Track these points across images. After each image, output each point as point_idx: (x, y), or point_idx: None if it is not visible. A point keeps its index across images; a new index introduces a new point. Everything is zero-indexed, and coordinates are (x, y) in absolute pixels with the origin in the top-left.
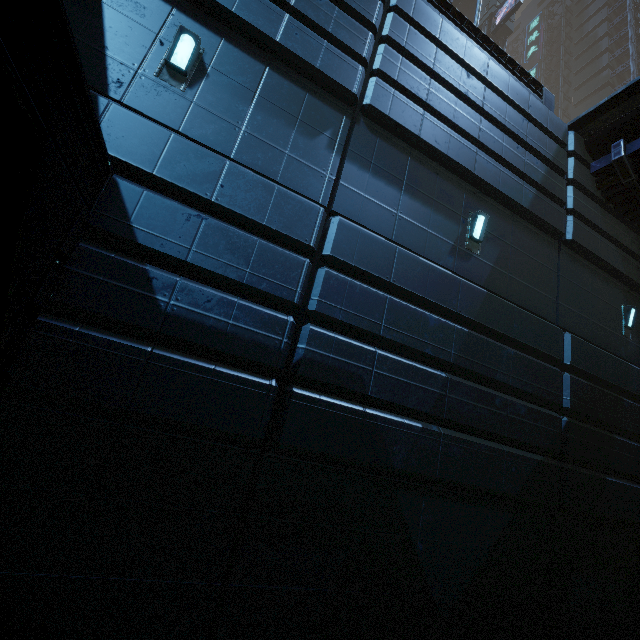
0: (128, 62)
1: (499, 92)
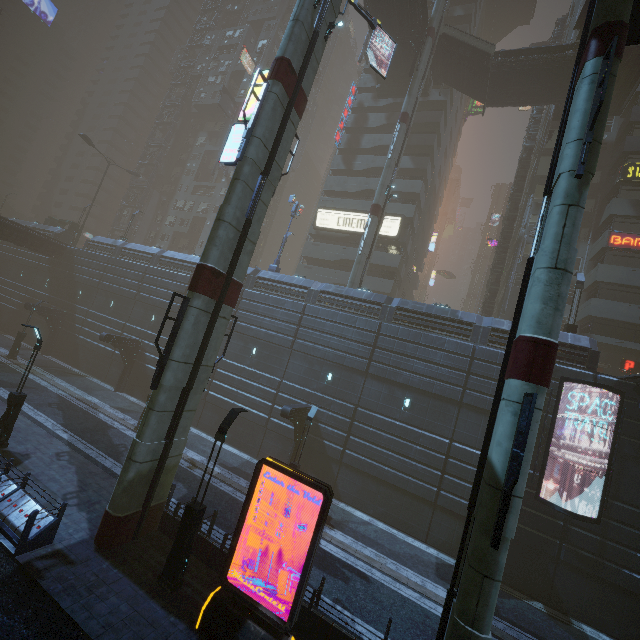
0: None
1: None
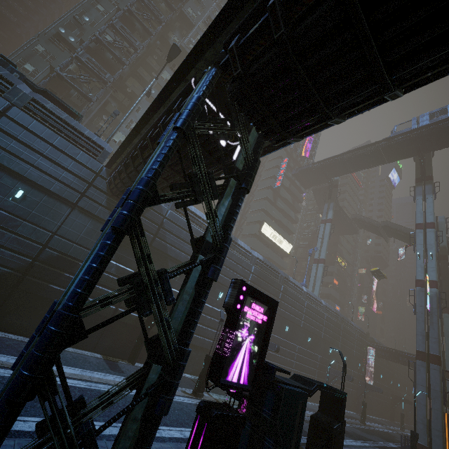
0: None
1: (60, 149)
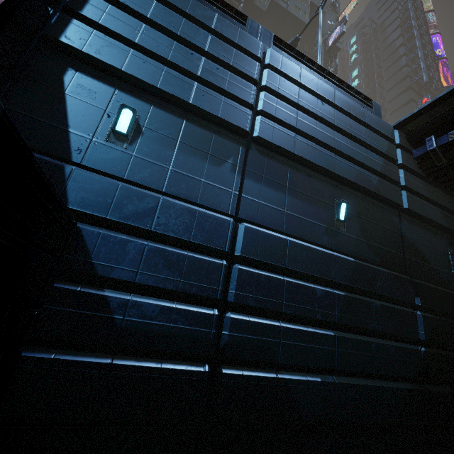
0: (85, 134)
1: (344, 111)
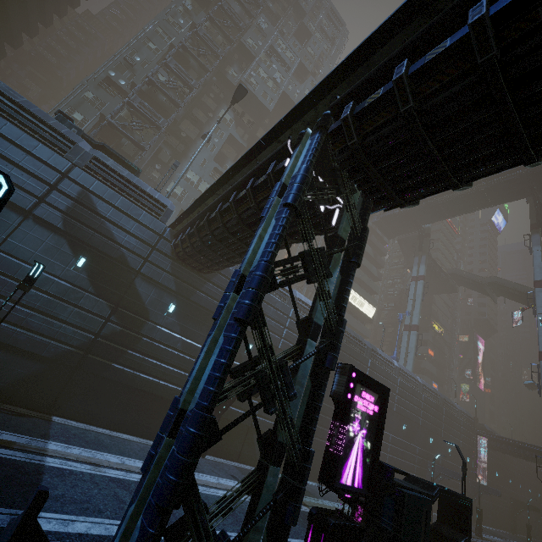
0: None
1: (123, 210)
